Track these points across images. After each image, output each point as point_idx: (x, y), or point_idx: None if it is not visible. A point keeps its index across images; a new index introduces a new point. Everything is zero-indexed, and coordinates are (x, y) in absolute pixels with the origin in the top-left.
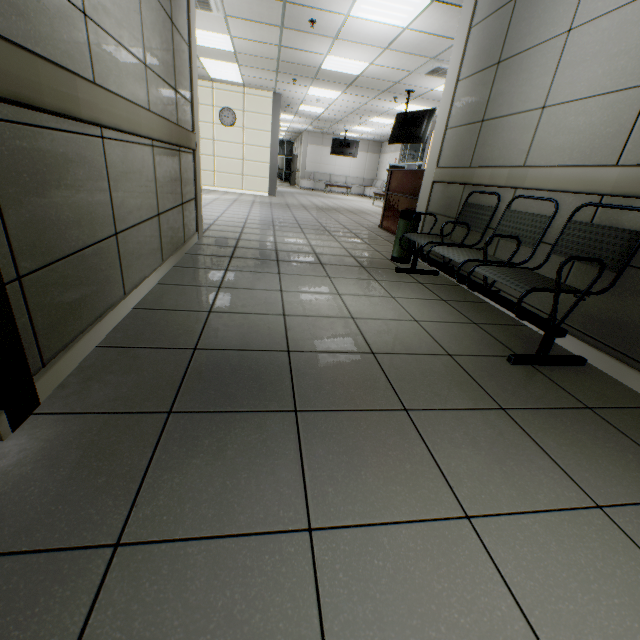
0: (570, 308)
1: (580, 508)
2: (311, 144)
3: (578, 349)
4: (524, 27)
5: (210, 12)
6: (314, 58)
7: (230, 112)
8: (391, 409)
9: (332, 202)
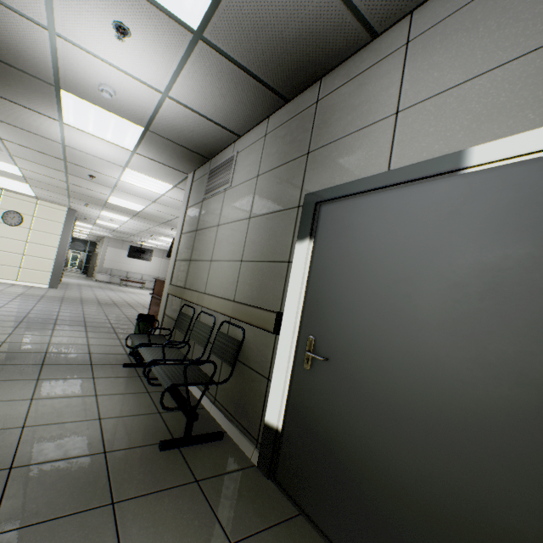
0: (201, 396)
1: None
2: (111, 247)
3: (226, 424)
4: (205, 216)
5: None
6: (100, 195)
7: (17, 215)
8: None
9: (119, 295)
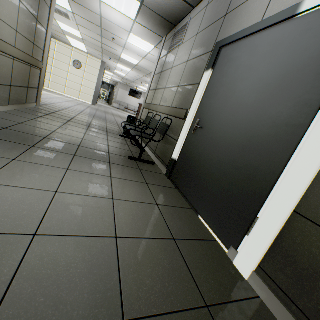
0: (147, 143)
1: (105, 176)
2: (121, 88)
3: (157, 161)
4: (167, 63)
5: (70, 20)
6: (117, 52)
7: (79, 63)
8: (69, 154)
9: (122, 114)
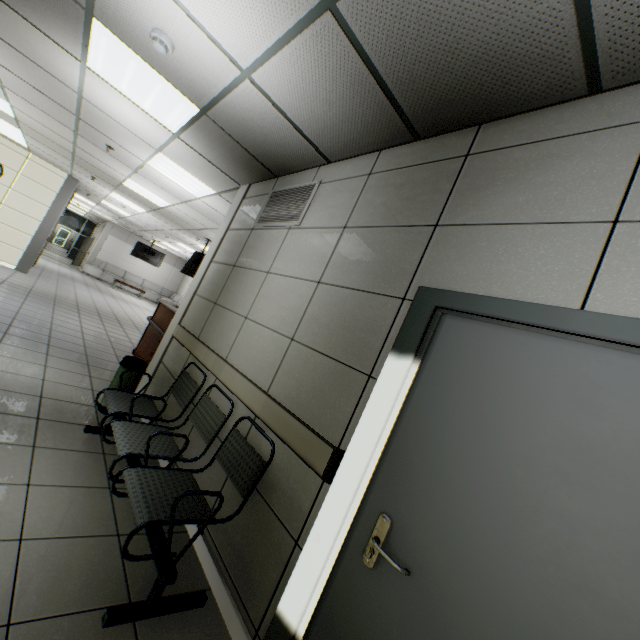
0: (188, 543)
1: None
2: (114, 236)
3: (212, 576)
4: (251, 252)
5: None
6: (115, 173)
7: None
8: None
9: (108, 302)
